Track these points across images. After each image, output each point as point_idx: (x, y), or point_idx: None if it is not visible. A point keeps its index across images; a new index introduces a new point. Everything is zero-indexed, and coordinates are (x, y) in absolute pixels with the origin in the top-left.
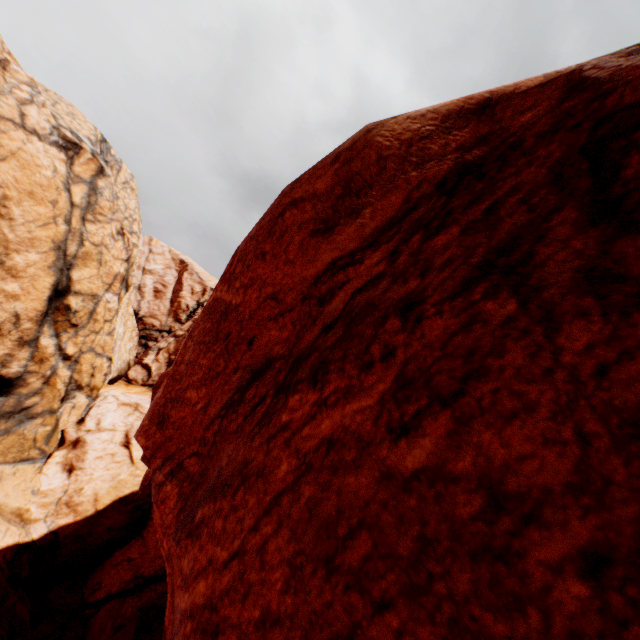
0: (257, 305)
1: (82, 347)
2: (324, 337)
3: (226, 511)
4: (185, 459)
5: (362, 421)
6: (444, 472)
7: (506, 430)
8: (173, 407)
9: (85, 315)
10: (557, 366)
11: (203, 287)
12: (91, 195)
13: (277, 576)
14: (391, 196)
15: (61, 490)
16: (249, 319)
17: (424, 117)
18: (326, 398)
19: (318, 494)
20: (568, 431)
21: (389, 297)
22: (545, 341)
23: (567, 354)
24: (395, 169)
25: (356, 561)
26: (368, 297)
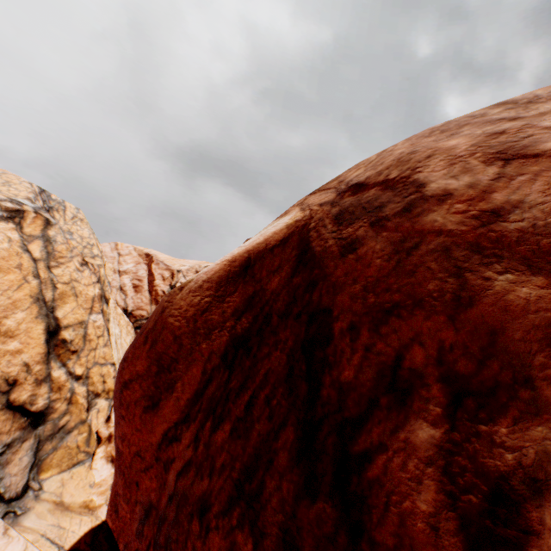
0: (131, 458)
1: (87, 365)
2: (169, 508)
3: None
4: None
5: None
6: None
7: None
8: (119, 502)
9: (80, 340)
10: None
11: (170, 272)
12: (47, 246)
13: None
14: (193, 368)
15: (110, 478)
16: (130, 467)
17: (202, 287)
18: None
19: None
20: None
21: (194, 491)
22: None
23: None
24: (190, 342)
25: None
26: (184, 484)
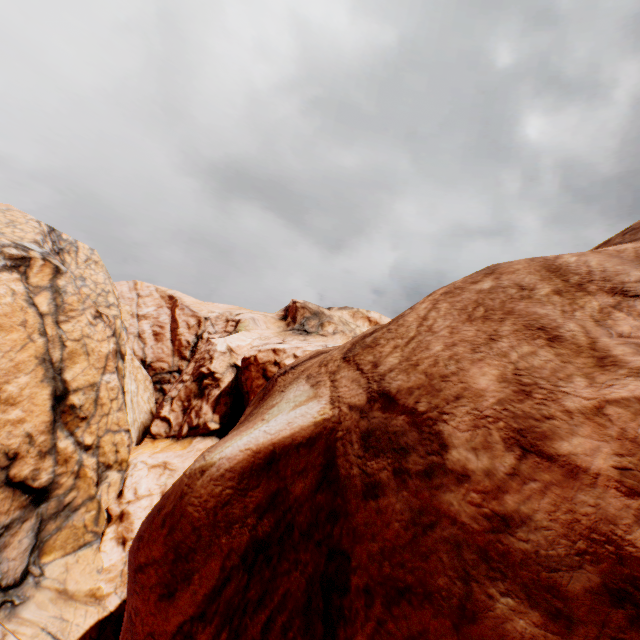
0: (144, 635)
1: (98, 433)
2: None
3: None
4: None
5: None
6: None
7: None
8: None
9: (91, 405)
10: None
11: (197, 319)
12: (56, 298)
13: None
14: (211, 561)
15: (121, 563)
16: None
17: (224, 476)
18: None
19: None
20: None
21: None
22: None
23: None
24: (210, 534)
25: None
26: None
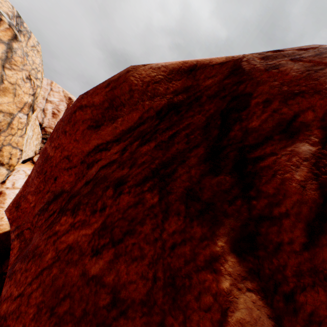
0: (59, 160)
1: (3, 142)
2: (84, 188)
3: (23, 270)
4: (24, 230)
5: (84, 241)
6: (102, 280)
7: (130, 266)
8: (23, 200)
9: (5, 124)
10: (160, 238)
11: None
12: (8, 52)
13: (32, 311)
14: (134, 113)
15: None
16: (55, 166)
17: (159, 69)
18: (75, 223)
19: (58, 274)
20: (151, 273)
21: (114, 175)
22: (161, 223)
23: (165, 233)
24: (138, 98)
25: (62, 312)
26: (106, 172)
